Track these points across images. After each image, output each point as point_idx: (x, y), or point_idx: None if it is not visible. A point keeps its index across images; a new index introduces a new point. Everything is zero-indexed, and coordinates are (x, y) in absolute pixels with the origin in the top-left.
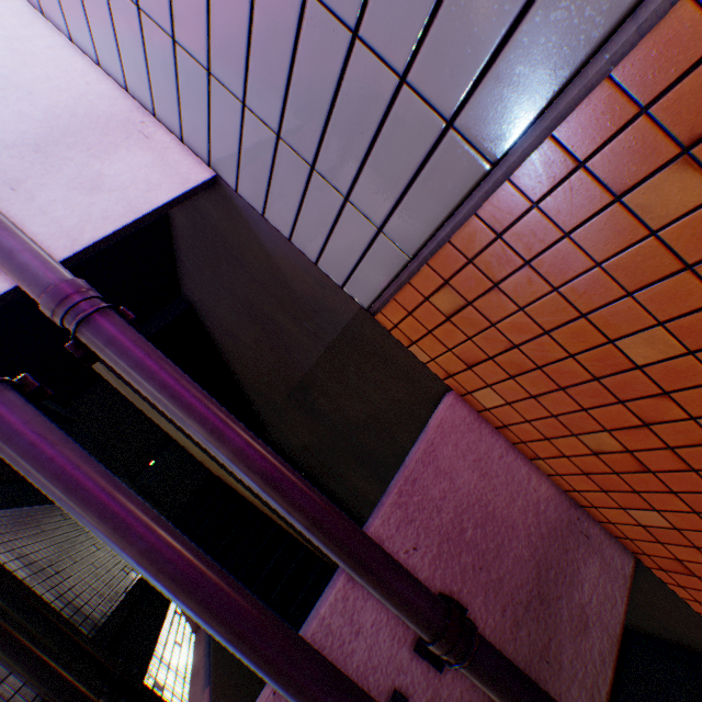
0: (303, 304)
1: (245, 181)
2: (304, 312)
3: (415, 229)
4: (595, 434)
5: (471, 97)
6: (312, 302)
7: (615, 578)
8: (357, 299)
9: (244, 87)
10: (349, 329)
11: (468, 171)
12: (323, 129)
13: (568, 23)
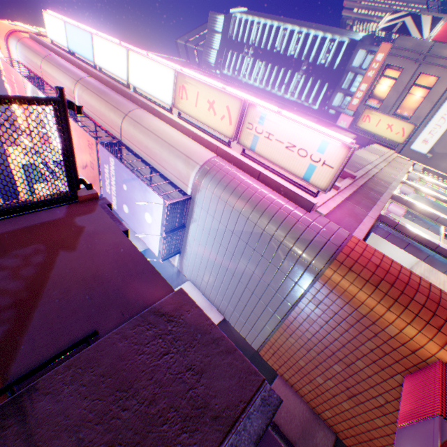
0: (241, 347)
1: (231, 320)
2: (241, 349)
3: (263, 336)
4: (306, 384)
5: (267, 322)
6: (243, 346)
7: (328, 439)
8: (254, 347)
9: (234, 309)
10: (253, 355)
11: (269, 330)
12: (247, 318)
13: (274, 320)
